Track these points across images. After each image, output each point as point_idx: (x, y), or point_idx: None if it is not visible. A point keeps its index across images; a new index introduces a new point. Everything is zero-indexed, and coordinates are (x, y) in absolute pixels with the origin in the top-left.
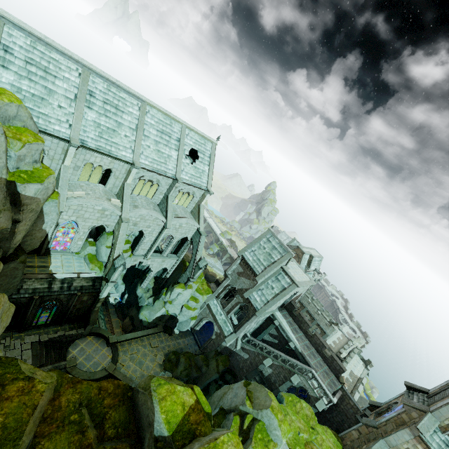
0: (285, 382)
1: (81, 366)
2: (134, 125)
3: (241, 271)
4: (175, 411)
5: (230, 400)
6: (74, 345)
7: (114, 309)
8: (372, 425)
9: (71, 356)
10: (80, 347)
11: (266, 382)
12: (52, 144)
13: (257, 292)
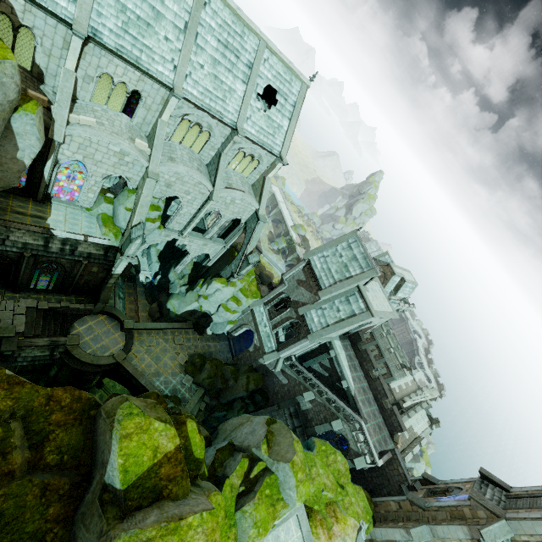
0: (324, 424)
1: (85, 346)
2: (182, 23)
3: (303, 280)
4: (141, 457)
5: (244, 435)
6: (81, 321)
7: (144, 289)
8: (419, 505)
9: (75, 332)
10: (88, 325)
11: (302, 417)
12: (47, 27)
13: (316, 310)
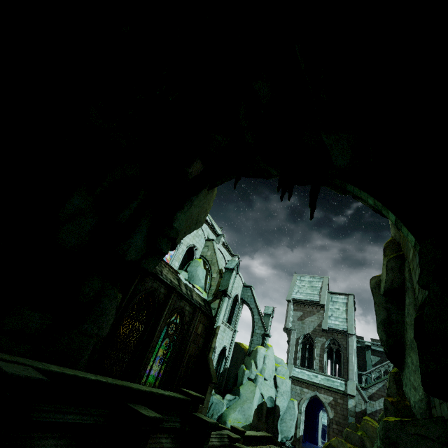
0: None
1: None
2: None
3: (301, 314)
4: None
5: None
6: None
7: None
8: None
9: None
10: None
11: None
12: None
13: (330, 319)
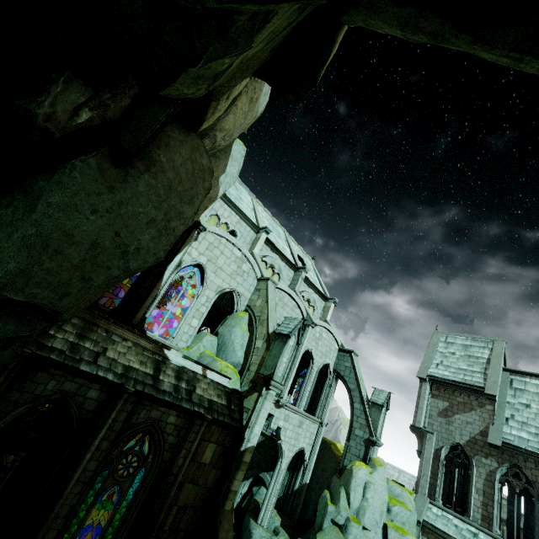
0: None
1: None
2: (251, 207)
3: (445, 406)
4: None
5: None
6: None
7: None
8: None
9: None
10: None
11: None
12: None
13: (507, 424)
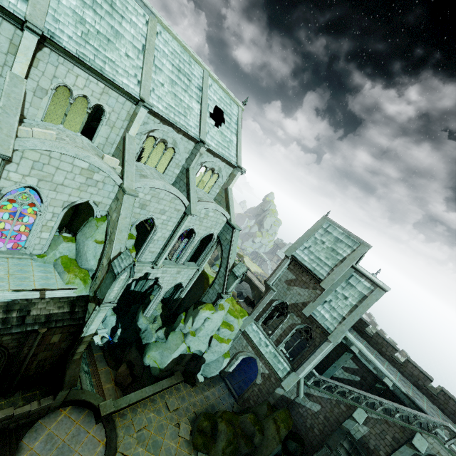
0: (401, 449)
1: None
2: (139, 45)
3: (292, 278)
4: None
5: None
6: (32, 432)
7: (102, 352)
8: None
9: None
10: (45, 434)
11: (363, 450)
12: None
13: (322, 305)
